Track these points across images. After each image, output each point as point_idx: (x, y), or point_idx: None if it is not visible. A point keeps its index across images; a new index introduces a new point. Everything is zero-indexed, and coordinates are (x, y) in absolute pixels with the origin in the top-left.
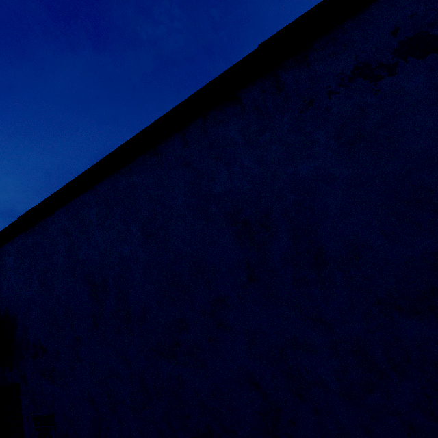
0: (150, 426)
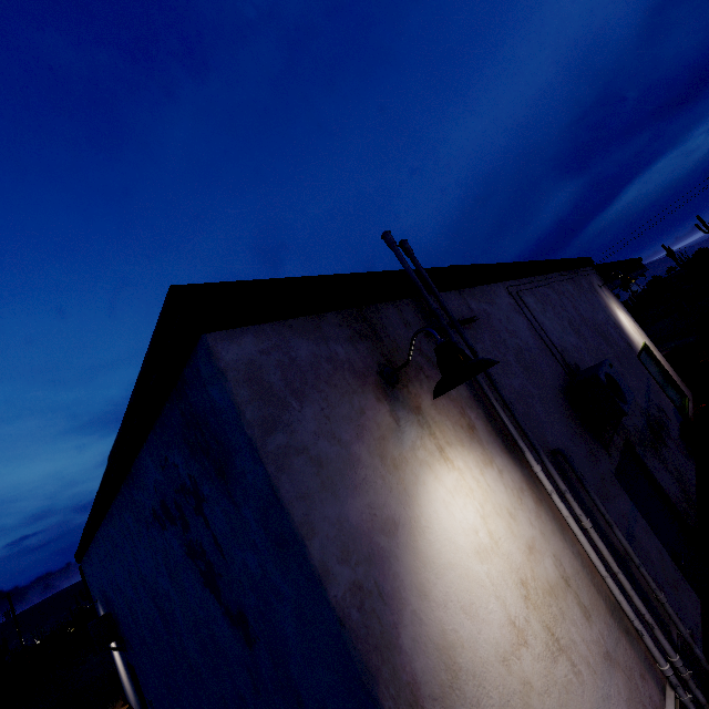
0: None
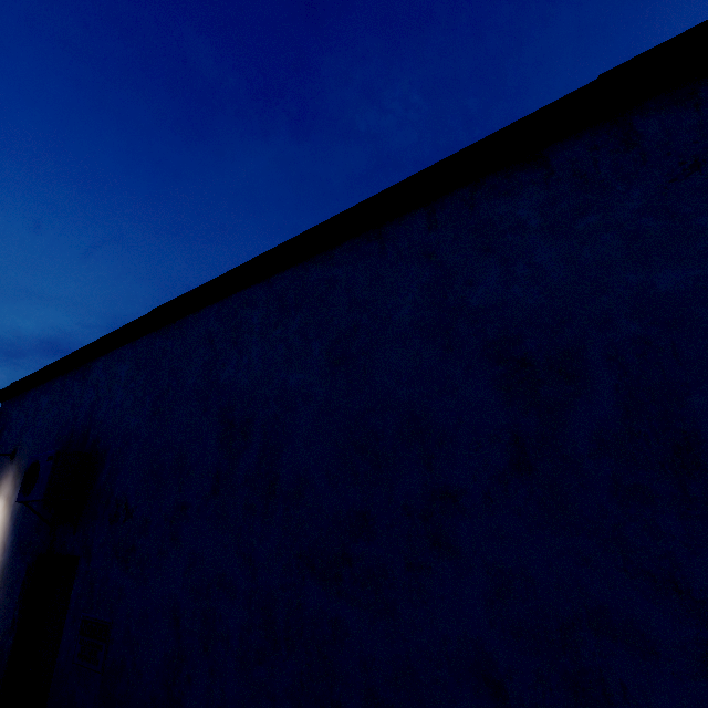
0: (261, 701)
